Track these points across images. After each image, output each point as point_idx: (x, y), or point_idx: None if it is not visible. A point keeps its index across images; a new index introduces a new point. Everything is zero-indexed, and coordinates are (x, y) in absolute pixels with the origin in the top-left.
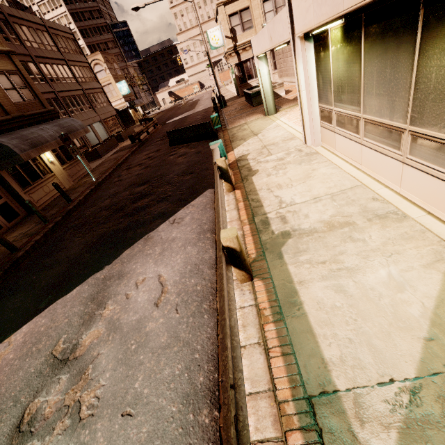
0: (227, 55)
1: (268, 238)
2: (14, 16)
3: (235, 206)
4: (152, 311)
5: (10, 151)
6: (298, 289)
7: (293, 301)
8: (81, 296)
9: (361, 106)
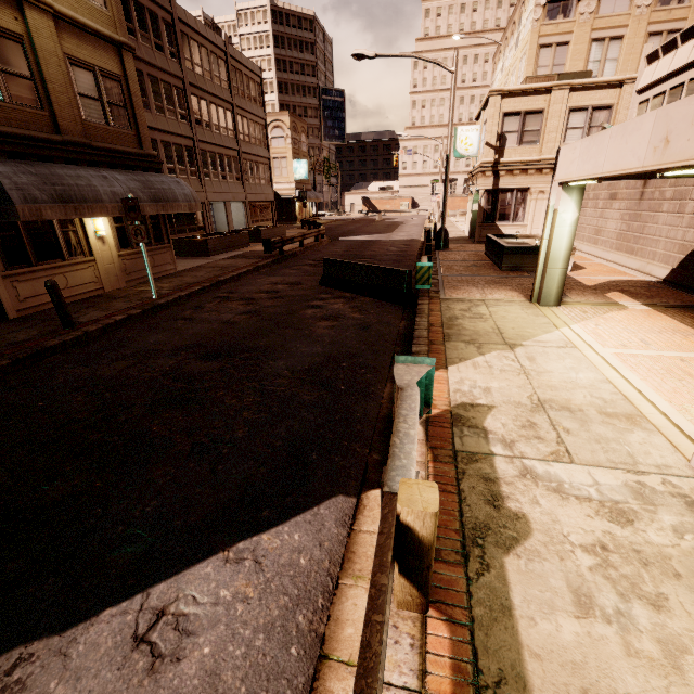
0: (475, 172)
1: None
2: (188, 24)
3: None
4: None
5: (2, 192)
6: None
7: None
8: None
9: None
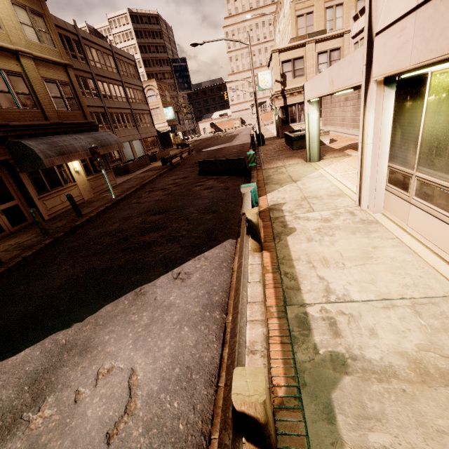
0: (273, 98)
1: (307, 359)
2: (87, 39)
3: (260, 277)
4: None
5: (35, 155)
6: None
7: None
8: (24, 369)
9: None
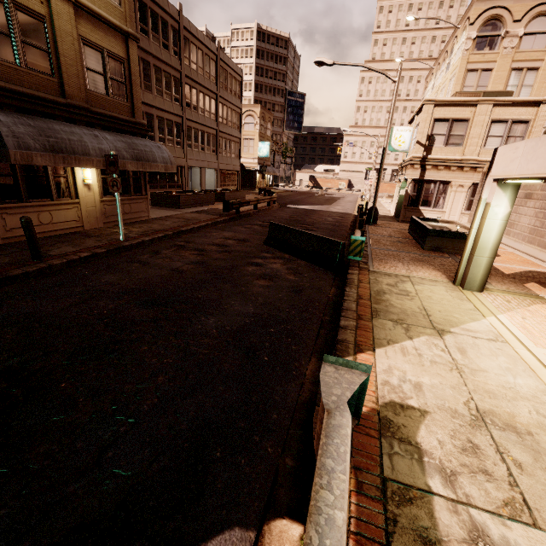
0: (405, 164)
1: None
2: (190, 32)
3: None
4: None
5: None
6: None
7: None
8: None
9: None
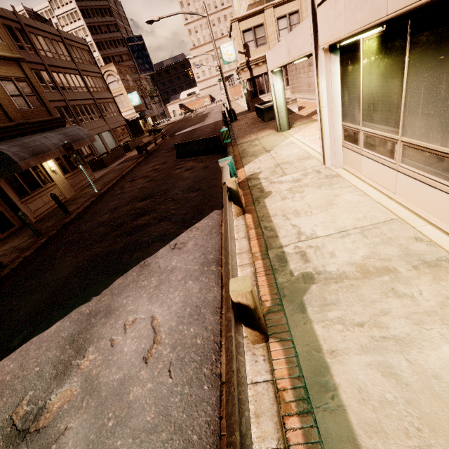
0: (239, 70)
1: (285, 281)
2: (31, 26)
3: (245, 233)
4: (139, 370)
5: (9, 159)
6: (330, 363)
7: (324, 382)
8: (60, 336)
9: (400, 127)
